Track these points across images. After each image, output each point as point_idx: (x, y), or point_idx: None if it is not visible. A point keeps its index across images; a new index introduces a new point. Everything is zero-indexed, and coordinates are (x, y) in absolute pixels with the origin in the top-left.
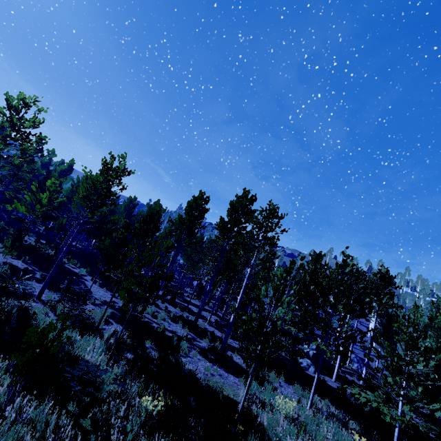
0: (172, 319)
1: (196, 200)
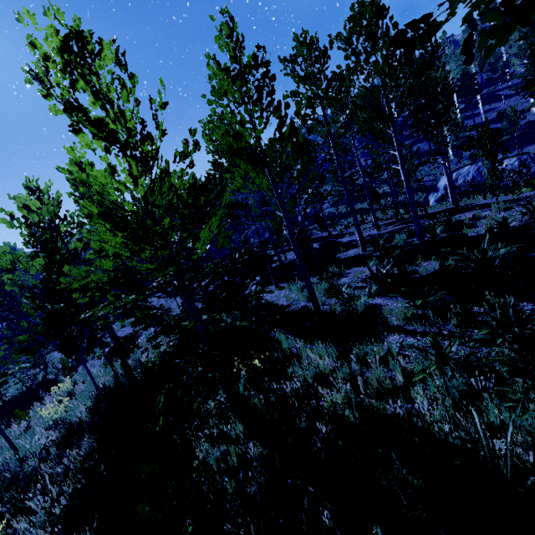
0: None
1: None
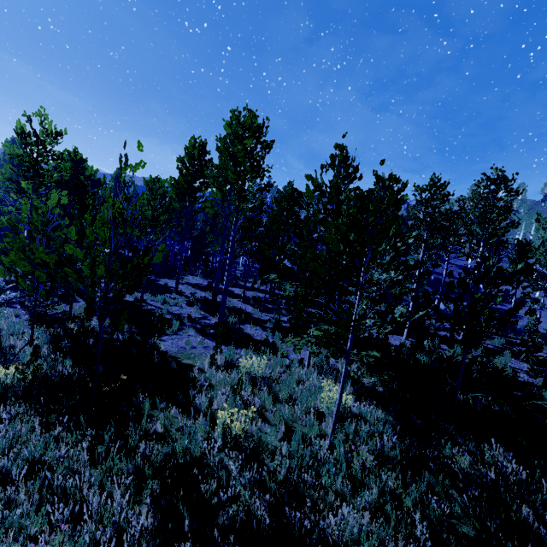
0: (188, 303)
1: (189, 152)
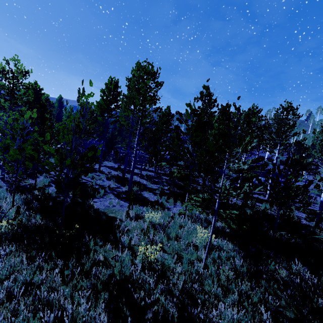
0: (107, 178)
1: (108, 86)
